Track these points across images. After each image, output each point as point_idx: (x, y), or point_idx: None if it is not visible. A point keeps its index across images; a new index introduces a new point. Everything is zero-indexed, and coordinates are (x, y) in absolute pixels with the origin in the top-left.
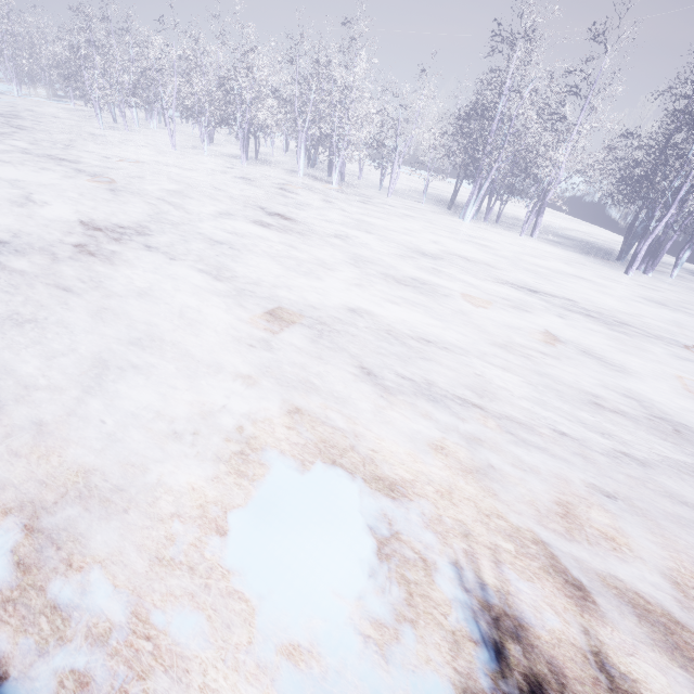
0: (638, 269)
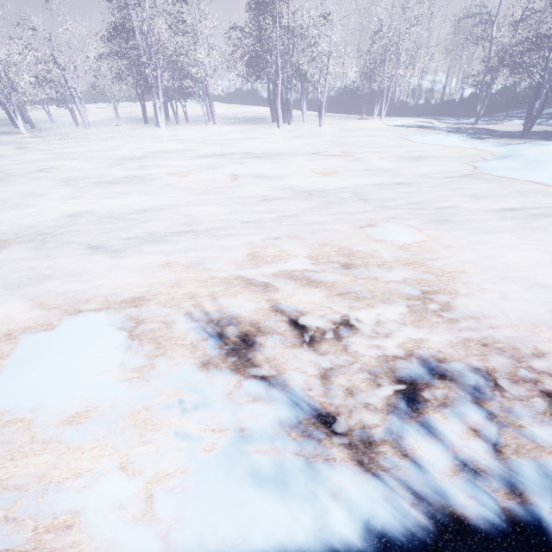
0: (285, 123)
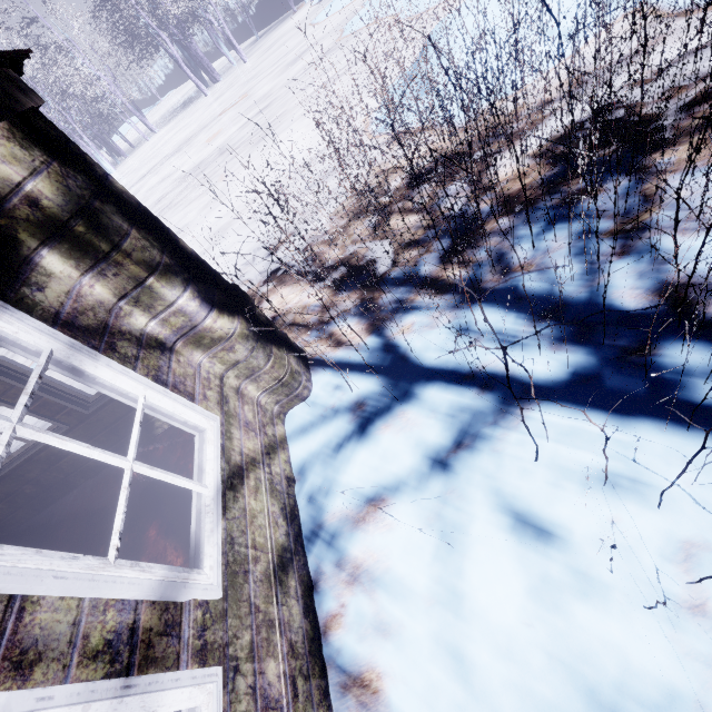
0: (216, 83)
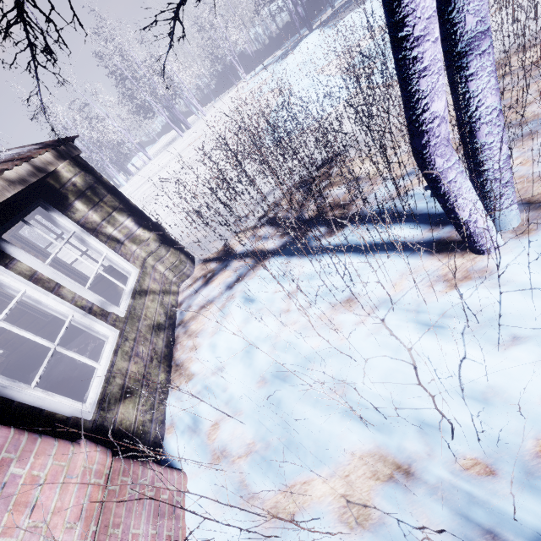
0: (188, 129)
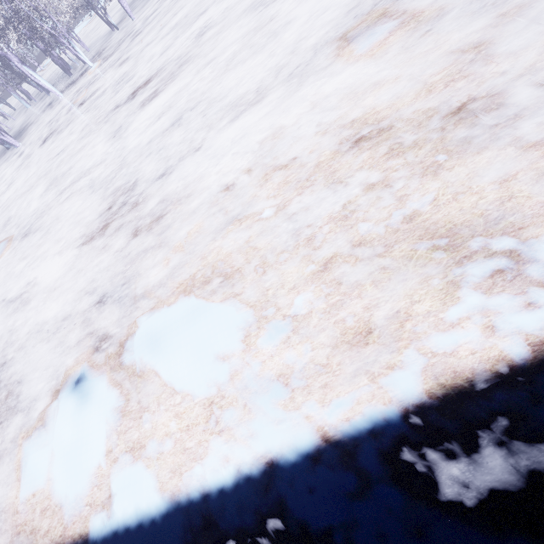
0: None
